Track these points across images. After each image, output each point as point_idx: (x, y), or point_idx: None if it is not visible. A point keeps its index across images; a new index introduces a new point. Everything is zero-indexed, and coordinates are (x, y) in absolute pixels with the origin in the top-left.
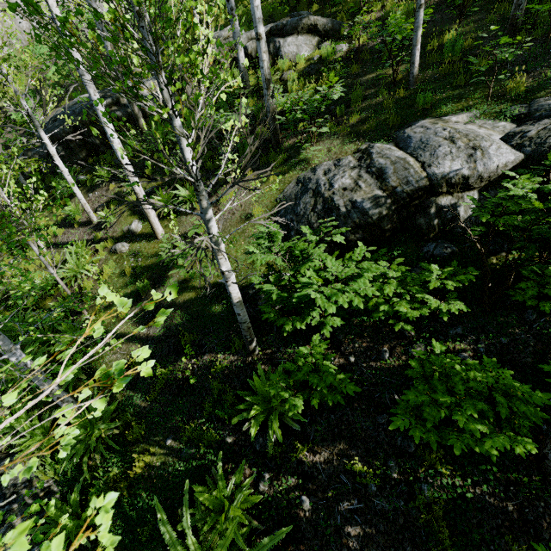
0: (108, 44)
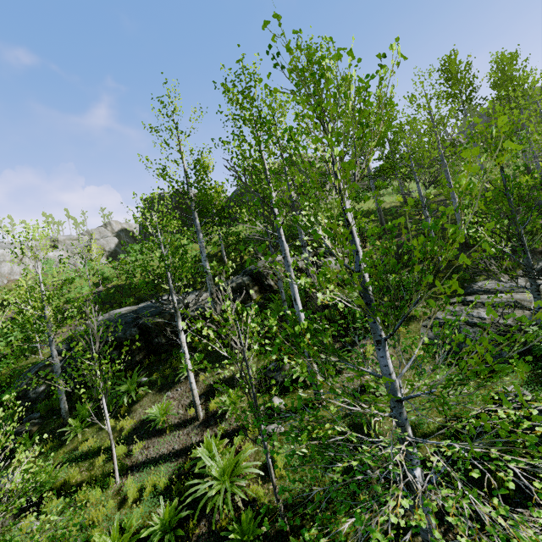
0: (207, 264)
